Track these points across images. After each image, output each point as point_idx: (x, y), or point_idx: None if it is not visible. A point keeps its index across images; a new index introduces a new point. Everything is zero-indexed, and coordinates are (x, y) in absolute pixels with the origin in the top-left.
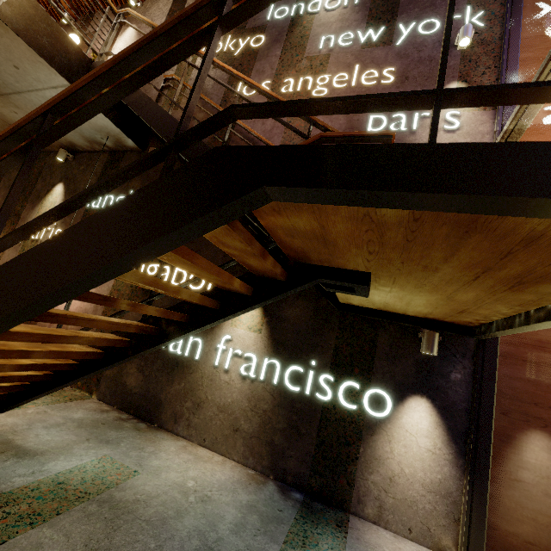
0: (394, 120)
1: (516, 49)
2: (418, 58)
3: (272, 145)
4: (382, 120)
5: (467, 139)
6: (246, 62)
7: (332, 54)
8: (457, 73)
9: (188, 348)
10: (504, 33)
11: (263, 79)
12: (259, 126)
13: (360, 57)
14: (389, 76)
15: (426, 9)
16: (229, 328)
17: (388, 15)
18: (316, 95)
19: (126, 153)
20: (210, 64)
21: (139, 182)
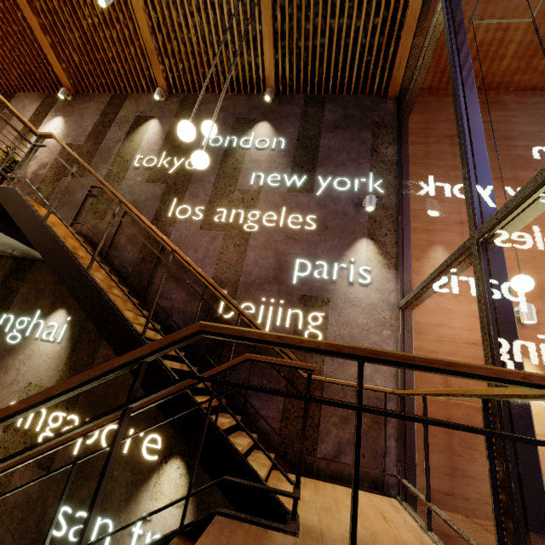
0: (317, 266)
1: (408, 219)
2: (335, 210)
3: (204, 281)
4: (307, 265)
5: (378, 294)
6: (180, 182)
7: (262, 191)
8: (366, 230)
9: (94, 534)
10: (398, 202)
11: (197, 203)
12: (191, 252)
13: (286, 199)
14: (312, 223)
15: (339, 167)
16: (148, 503)
17: (309, 166)
18: (247, 230)
19: (36, 262)
20: (115, 457)
21: (49, 301)
